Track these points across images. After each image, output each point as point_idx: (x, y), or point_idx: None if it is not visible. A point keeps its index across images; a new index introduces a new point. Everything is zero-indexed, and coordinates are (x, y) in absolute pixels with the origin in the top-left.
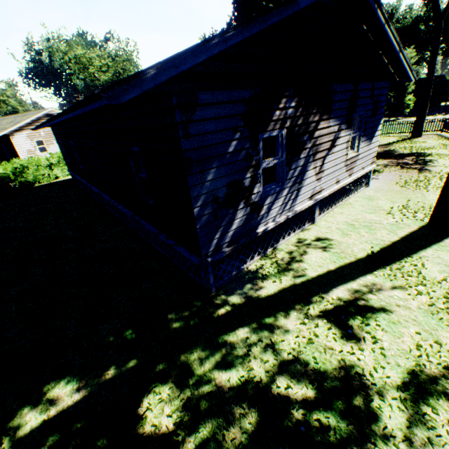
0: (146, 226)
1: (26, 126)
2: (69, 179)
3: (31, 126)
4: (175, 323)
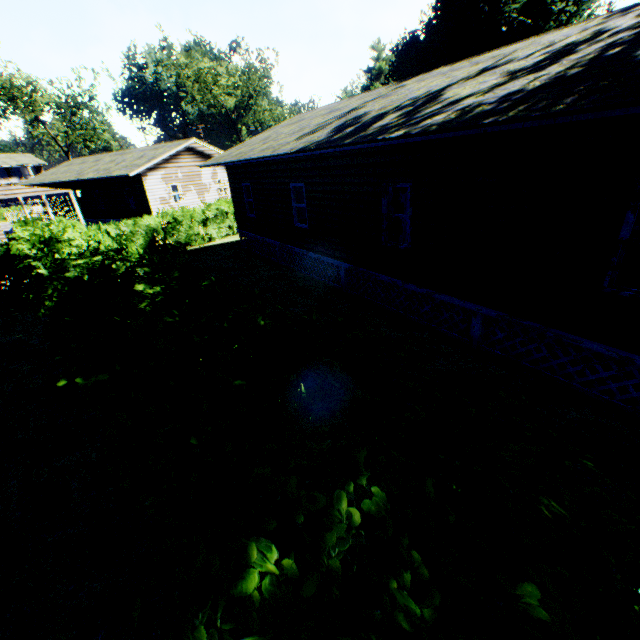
0: (585, 343)
1: (162, 164)
2: (229, 243)
3: (167, 164)
4: None
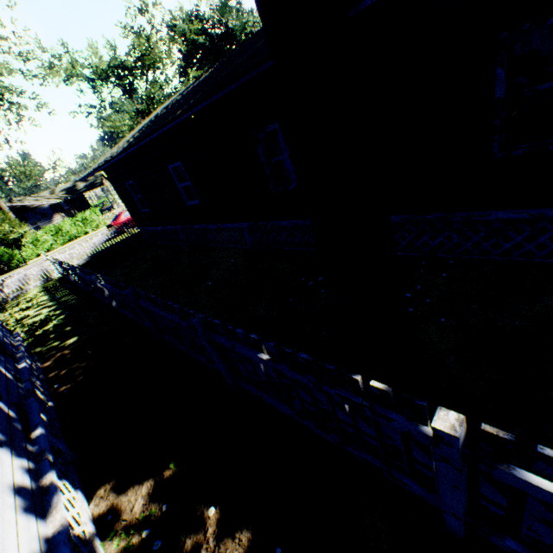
0: None
1: None
2: None
3: None
4: None
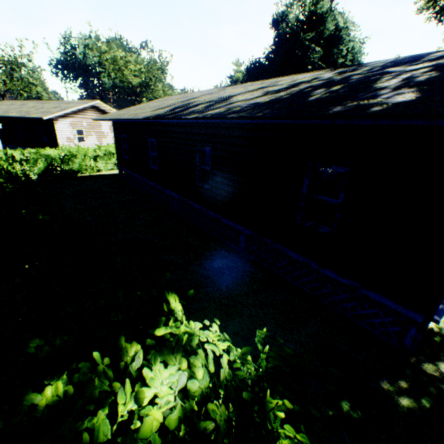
0: (289, 253)
1: (71, 114)
2: (112, 174)
3: (75, 115)
4: (402, 400)
